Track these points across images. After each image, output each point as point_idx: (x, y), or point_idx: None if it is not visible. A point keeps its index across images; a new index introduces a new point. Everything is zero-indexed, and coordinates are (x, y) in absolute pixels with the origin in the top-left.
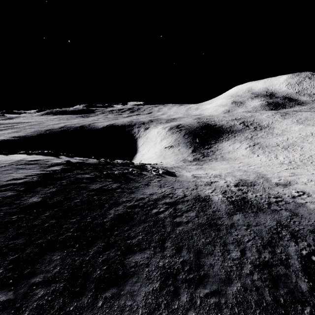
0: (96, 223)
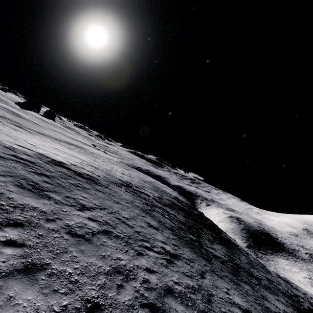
0: (219, 234)
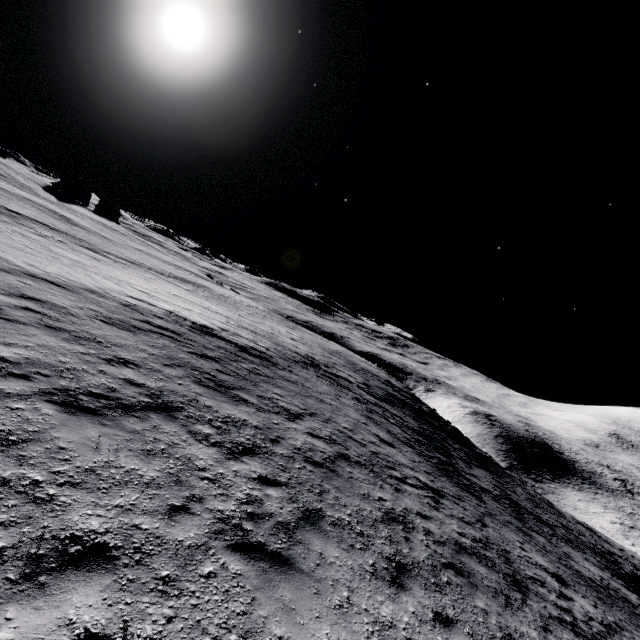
0: (473, 448)
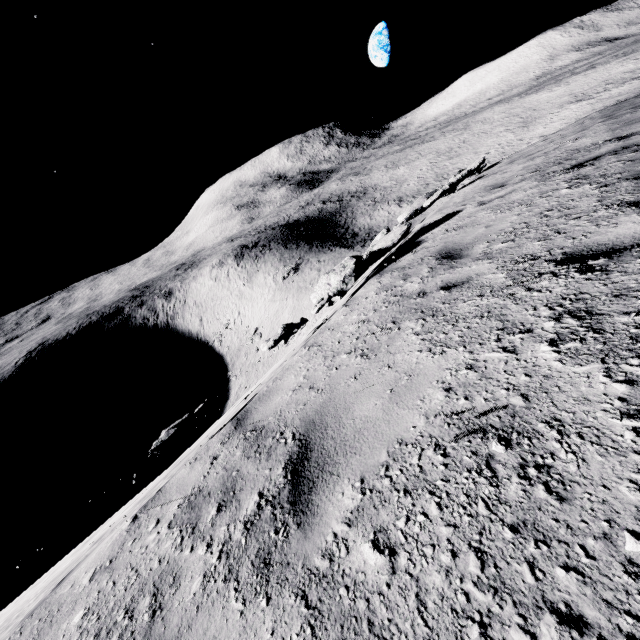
0: None
